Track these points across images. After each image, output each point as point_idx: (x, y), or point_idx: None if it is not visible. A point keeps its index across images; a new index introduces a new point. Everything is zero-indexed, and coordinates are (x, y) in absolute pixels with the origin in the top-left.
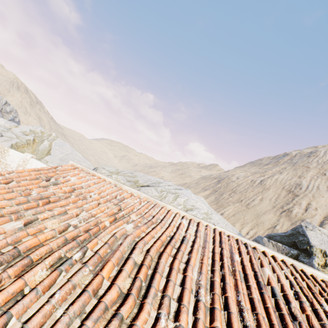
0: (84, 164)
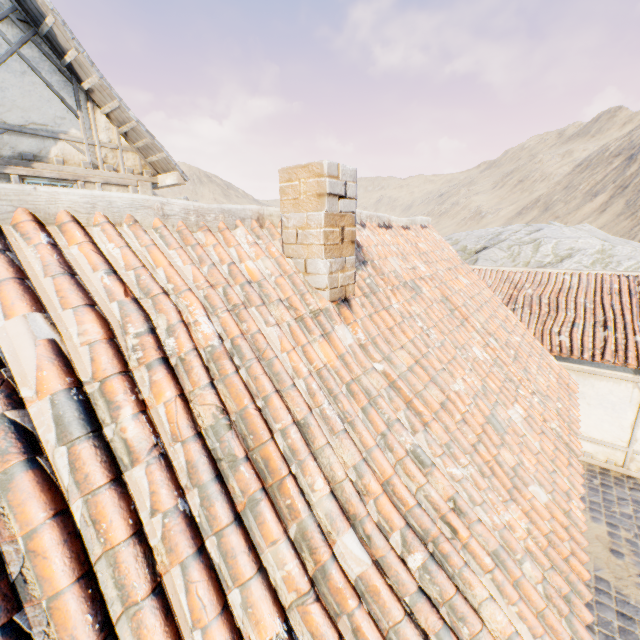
0: None
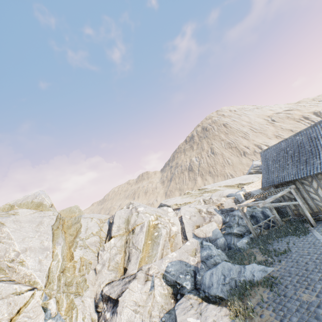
0: (244, 176)
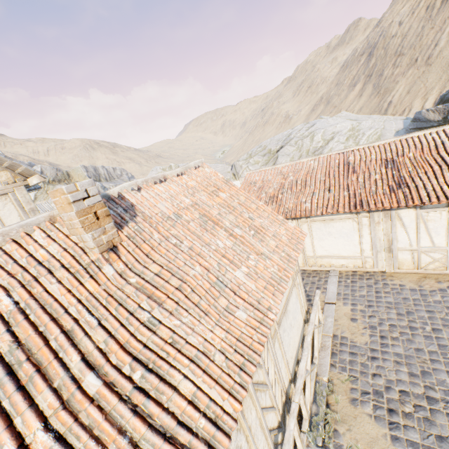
0: (219, 168)
